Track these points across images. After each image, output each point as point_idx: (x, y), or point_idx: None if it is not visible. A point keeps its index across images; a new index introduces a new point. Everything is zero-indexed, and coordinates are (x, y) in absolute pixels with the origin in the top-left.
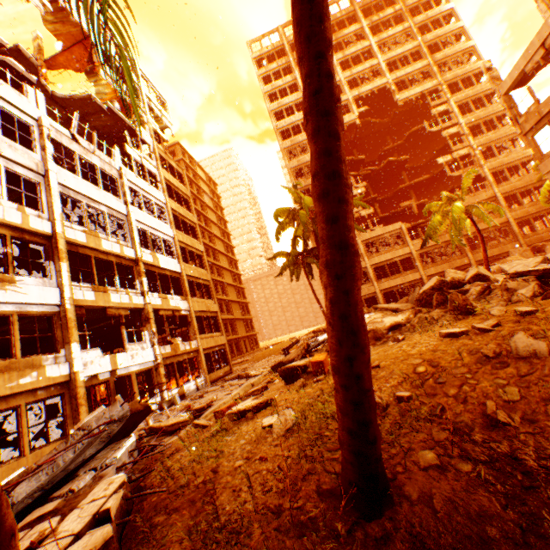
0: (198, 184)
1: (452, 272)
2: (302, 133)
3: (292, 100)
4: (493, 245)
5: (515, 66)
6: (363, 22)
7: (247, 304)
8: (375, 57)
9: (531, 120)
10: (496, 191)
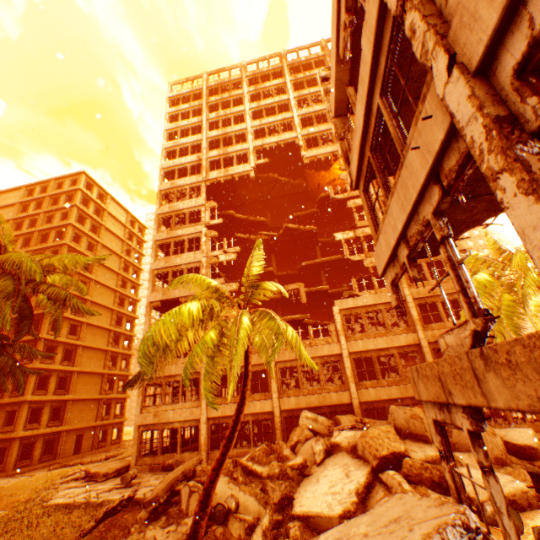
0: (100, 220)
1: (310, 418)
2: (188, 177)
3: (190, 141)
4: (394, 379)
5: (332, 51)
6: (287, 78)
7: (126, 376)
8: (291, 110)
9: (355, 153)
10: (407, 292)
